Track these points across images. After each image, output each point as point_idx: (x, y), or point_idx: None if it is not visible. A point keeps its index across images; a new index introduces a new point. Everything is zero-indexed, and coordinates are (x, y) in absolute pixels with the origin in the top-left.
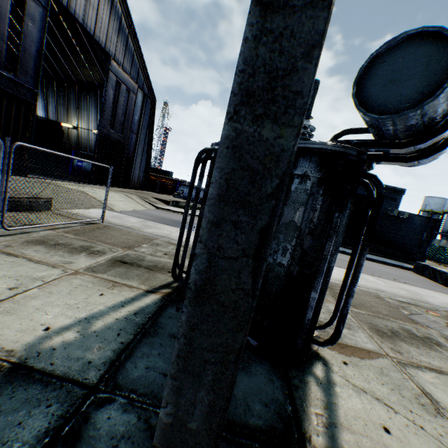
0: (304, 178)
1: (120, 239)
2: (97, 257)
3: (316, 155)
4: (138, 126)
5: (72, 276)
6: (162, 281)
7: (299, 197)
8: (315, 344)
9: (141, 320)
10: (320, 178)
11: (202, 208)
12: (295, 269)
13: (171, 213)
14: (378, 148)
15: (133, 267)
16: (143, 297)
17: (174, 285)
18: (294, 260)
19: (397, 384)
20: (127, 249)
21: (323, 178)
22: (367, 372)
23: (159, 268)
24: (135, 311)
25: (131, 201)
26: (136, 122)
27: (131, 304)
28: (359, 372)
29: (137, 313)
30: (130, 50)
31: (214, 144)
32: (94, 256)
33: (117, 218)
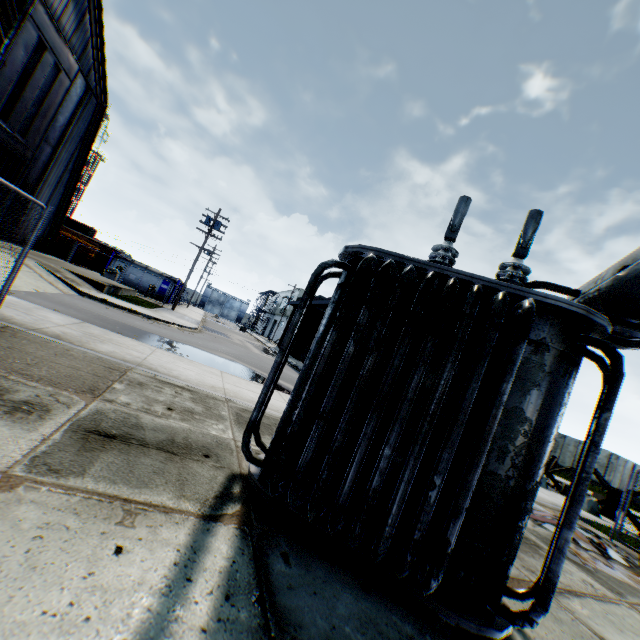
0: (541, 348)
1: (60, 368)
2: (38, 424)
3: (559, 318)
4: (63, 135)
5: (3, 494)
6: (211, 481)
7: (531, 374)
8: (508, 596)
9: (251, 616)
10: (562, 351)
11: (373, 363)
12: (516, 483)
13: (111, 308)
14: (633, 330)
15: (134, 449)
16: (208, 536)
17: (238, 492)
18: (516, 469)
19: (579, 634)
20: (92, 396)
21: (566, 352)
22: (548, 622)
23: (183, 447)
24: (221, 586)
25: (28, 271)
26: (59, 126)
27: (201, 565)
28: (545, 627)
29: (229, 592)
30: (81, 2)
31: (369, 249)
32: (28, 419)
33: (20, 308)
